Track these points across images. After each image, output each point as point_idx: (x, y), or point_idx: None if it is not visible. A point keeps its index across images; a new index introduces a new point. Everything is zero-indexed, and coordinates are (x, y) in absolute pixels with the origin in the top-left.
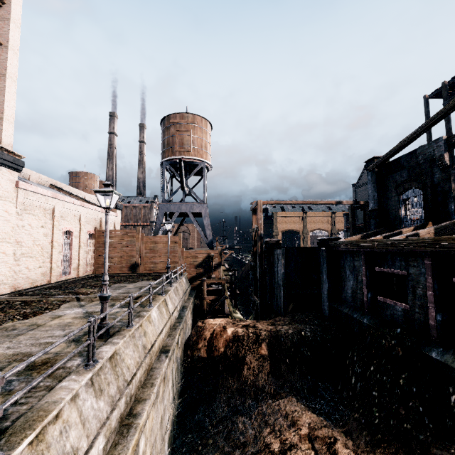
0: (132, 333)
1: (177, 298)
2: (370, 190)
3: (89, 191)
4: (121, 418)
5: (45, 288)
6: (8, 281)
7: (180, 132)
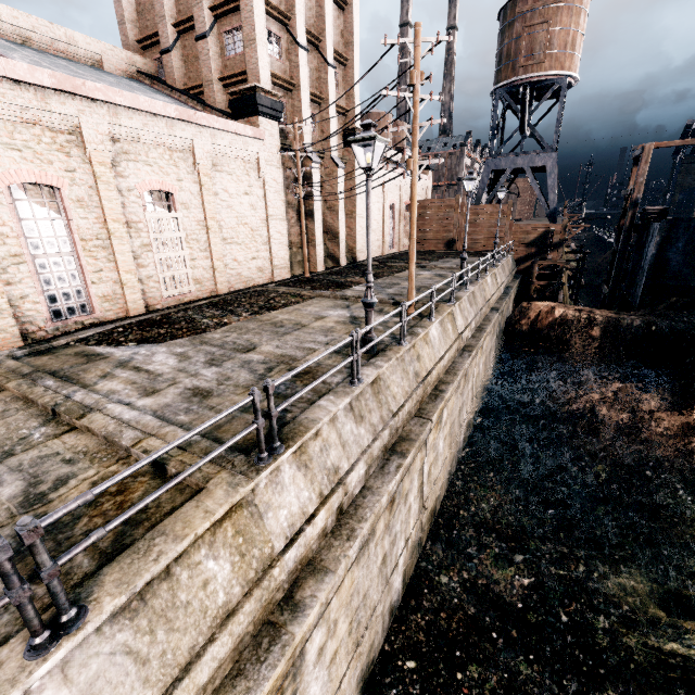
0: (479, 286)
1: (503, 275)
2: None
3: None
4: (476, 326)
5: (386, 259)
6: (363, 250)
7: (530, 28)
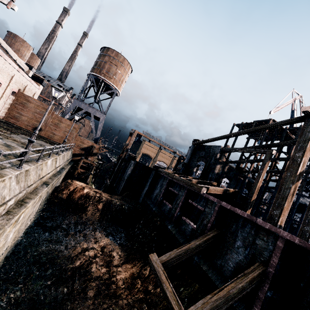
0: (37, 165)
1: (62, 161)
2: (189, 153)
3: (20, 55)
4: (19, 200)
5: None
6: None
7: (111, 63)
